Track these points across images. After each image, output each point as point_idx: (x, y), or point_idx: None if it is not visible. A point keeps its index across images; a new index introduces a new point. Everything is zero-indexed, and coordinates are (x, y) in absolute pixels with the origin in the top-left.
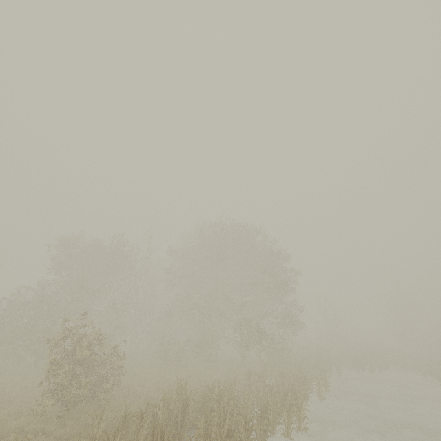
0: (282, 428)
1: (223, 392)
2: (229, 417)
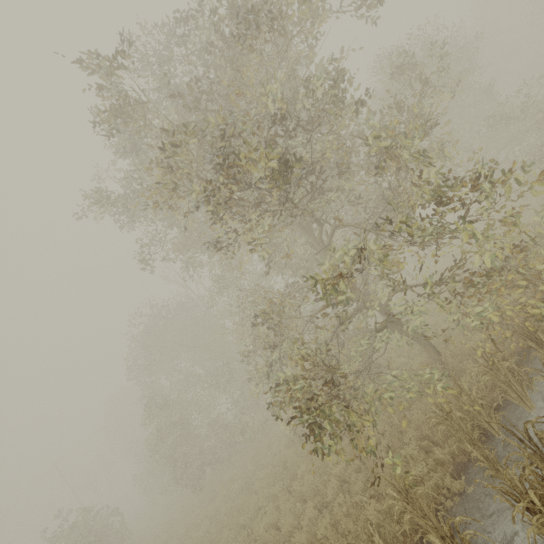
0: None
1: None
2: None
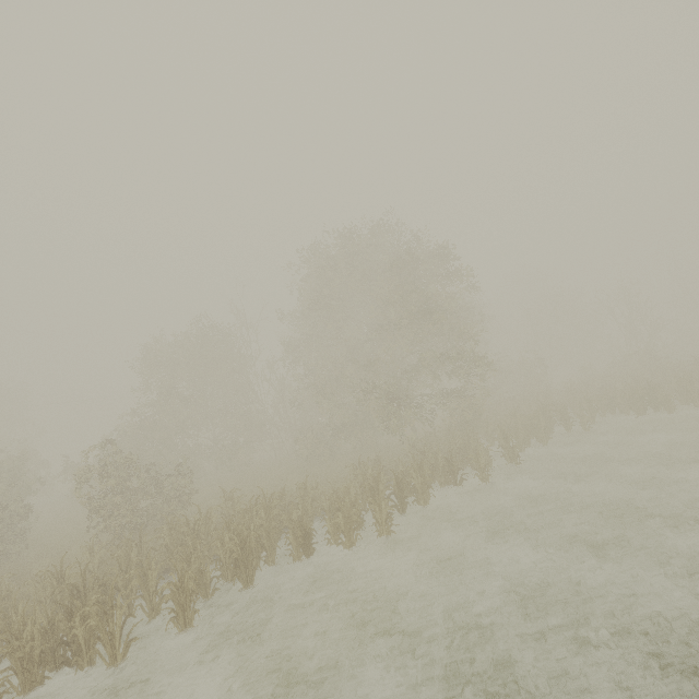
0: (339, 538)
1: (250, 503)
2: (229, 535)
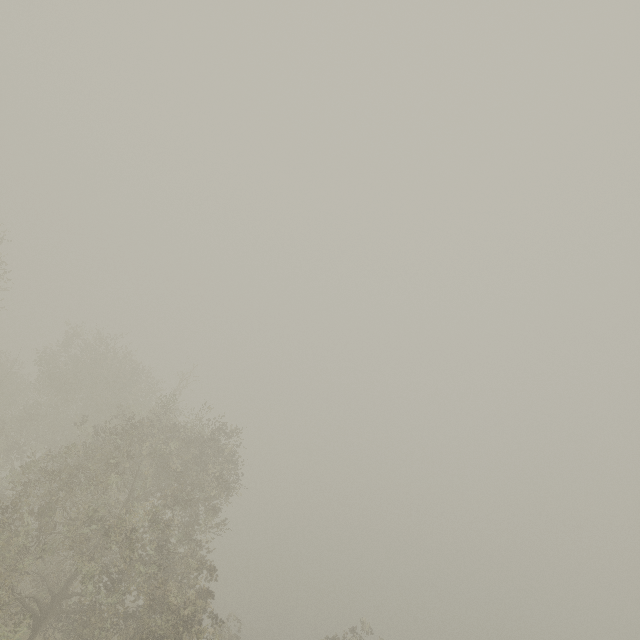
0: None
1: None
2: None
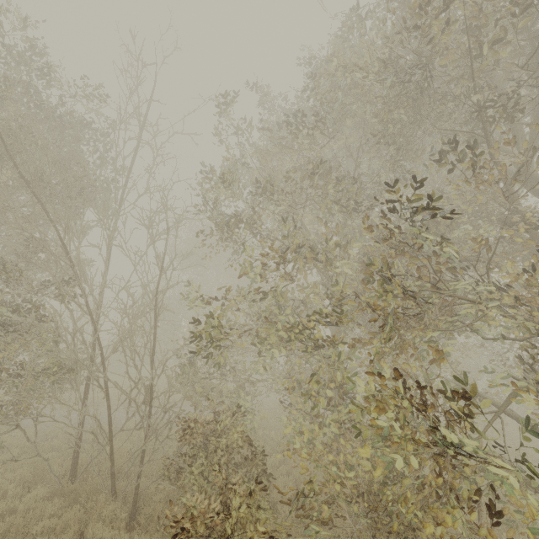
0: None
1: None
2: None
